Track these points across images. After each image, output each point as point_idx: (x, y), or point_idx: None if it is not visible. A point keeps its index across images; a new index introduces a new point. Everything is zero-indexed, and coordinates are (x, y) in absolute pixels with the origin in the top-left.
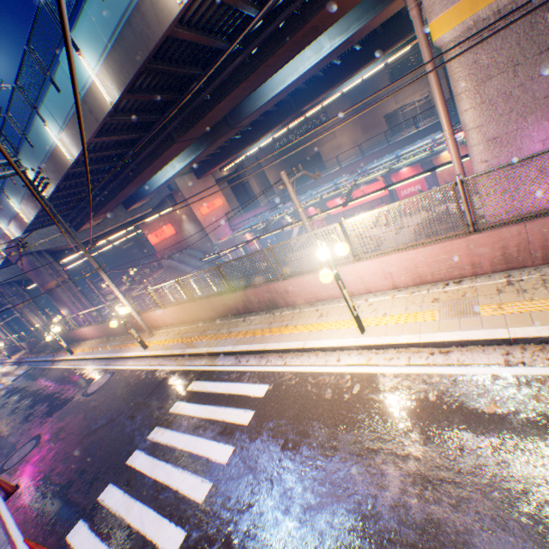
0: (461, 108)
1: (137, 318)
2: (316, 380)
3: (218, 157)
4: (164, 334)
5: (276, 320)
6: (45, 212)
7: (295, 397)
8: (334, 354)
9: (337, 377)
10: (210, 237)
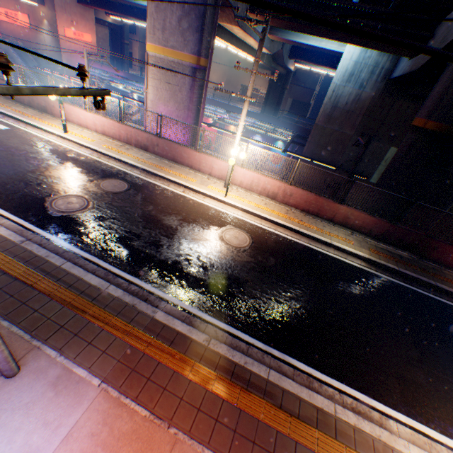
0: (148, 82)
1: None
2: (32, 135)
3: (105, 2)
4: None
5: (41, 116)
6: None
7: (17, 134)
8: (49, 135)
9: (40, 138)
10: (63, 59)
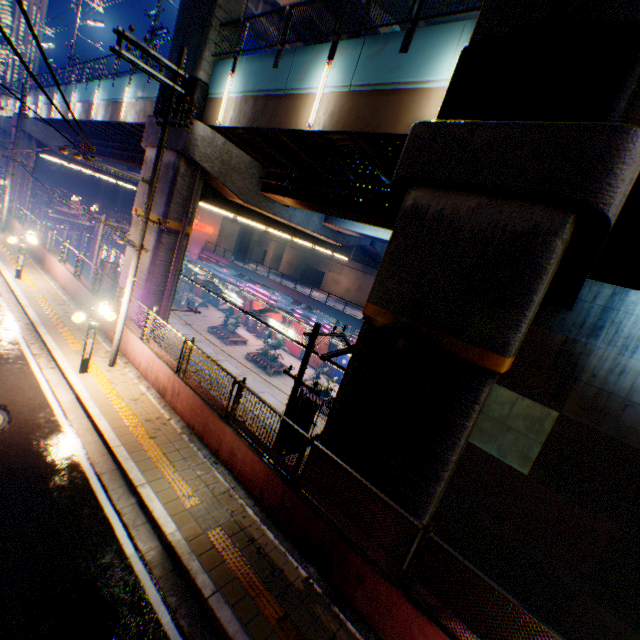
0: None
1: (5, 217)
2: None
3: None
4: (7, 237)
5: (29, 265)
6: (54, 122)
7: None
8: (2, 277)
9: None
10: None
